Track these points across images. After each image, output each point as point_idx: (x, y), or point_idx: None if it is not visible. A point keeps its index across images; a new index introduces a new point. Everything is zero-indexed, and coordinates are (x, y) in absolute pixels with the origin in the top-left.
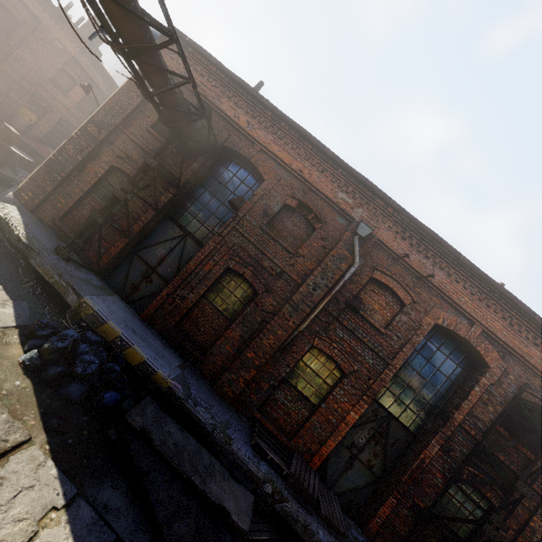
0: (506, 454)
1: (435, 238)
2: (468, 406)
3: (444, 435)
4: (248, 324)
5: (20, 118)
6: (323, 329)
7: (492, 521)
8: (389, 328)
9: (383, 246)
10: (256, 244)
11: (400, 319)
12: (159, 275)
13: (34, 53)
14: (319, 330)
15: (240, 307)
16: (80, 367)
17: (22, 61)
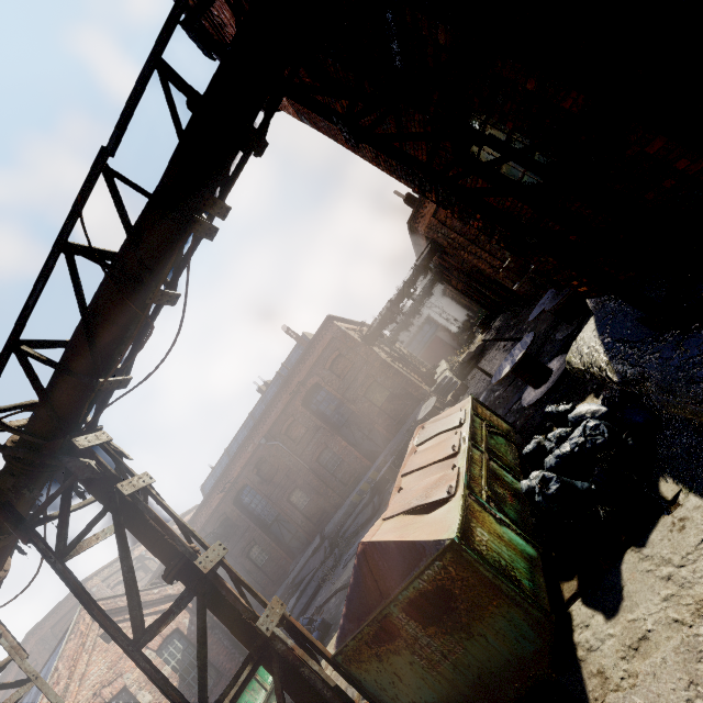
0: None
1: None
2: None
3: None
4: None
5: None
6: None
7: None
8: None
9: None
10: None
11: None
12: None
13: None
14: None
15: None
16: None
17: None
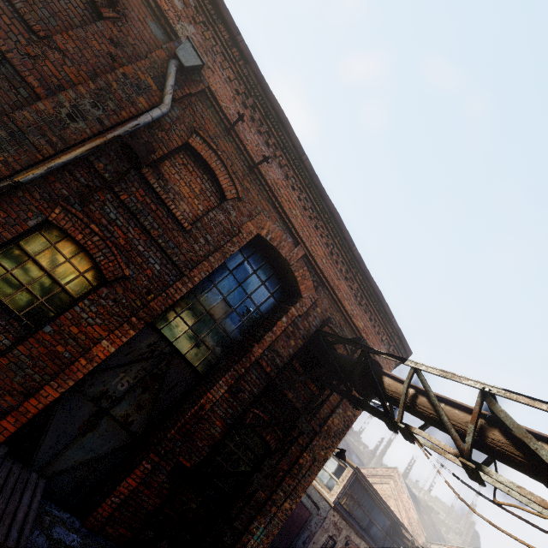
0: (295, 391)
1: (283, 119)
2: (271, 338)
3: (236, 373)
4: None
5: None
6: (79, 198)
7: (264, 468)
8: (196, 224)
9: (214, 103)
10: None
11: (215, 217)
12: None
13: None
14: (69, 197)
15: None
16: None
17: None
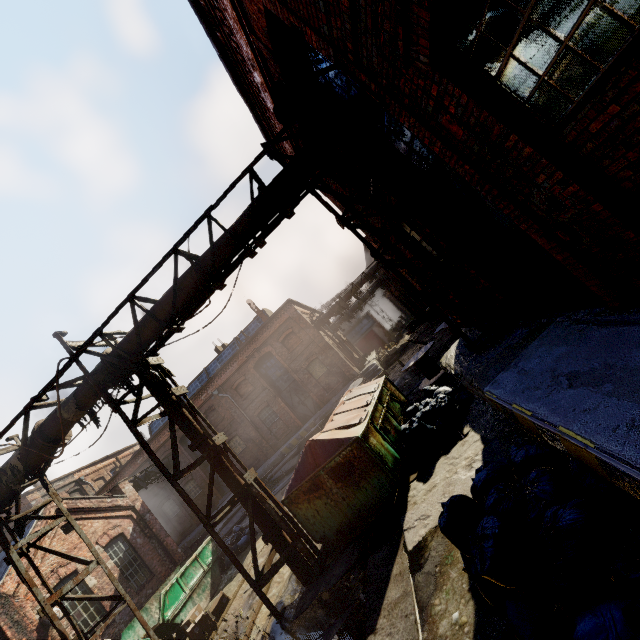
0: None
1: None
2: None
3: None
4: None
5: None
6: None
7: None
8: None
9: None
10: None
11: None
12: None
13: None
14: None
15: None
16: (476, 560)
17: None
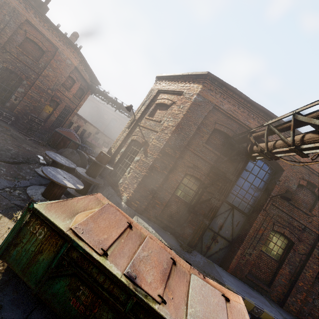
0: None
1: None
2: None
3: None
4: (292, 264)
5: (44, 112)
6: None
7: None
8: None
9: None
10: (287, 212)
11: None
12: (222, 237)
13: (54, 70)
14: None
15: (281, 252)
16: None
17: (47, 77)
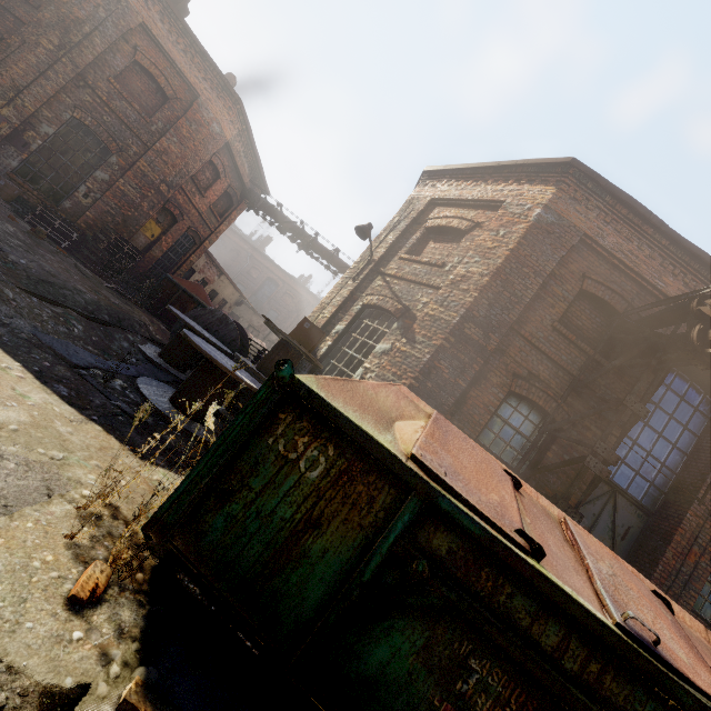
0: None
1: None
2: None
3: None
4: None
5: (141, 234)
6: None
7: None
8: None
9: None
10: None
11: None
12: None
13: (183, 142)
14: None
15: None
16: None
17: (165, 154)
